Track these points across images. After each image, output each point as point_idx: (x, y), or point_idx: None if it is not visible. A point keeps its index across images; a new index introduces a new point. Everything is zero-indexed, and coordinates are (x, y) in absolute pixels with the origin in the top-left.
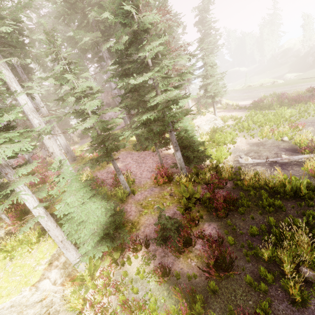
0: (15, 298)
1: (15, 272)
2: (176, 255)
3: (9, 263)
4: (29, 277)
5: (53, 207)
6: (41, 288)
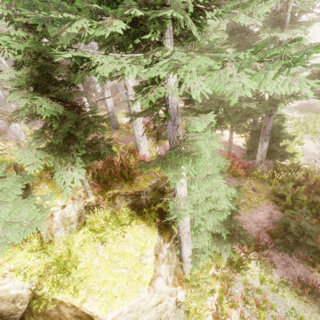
0: (133, 301)
1: (116, 262)
2: (305, 267)
3: (99, 246)
4: (141, 273)
5: (137, 182)
6: (157, 288)
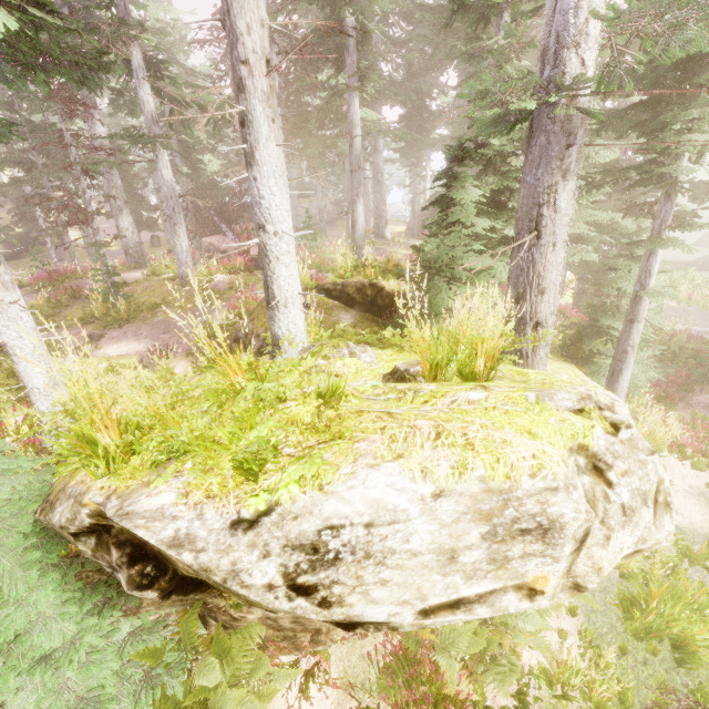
0: None
1: None
2: None
3: None
4: None
5: None
6: None
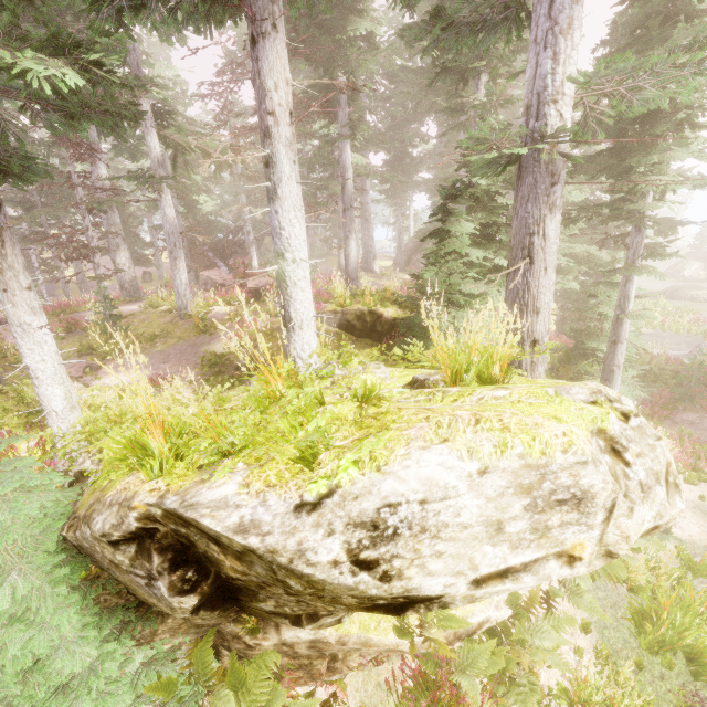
0: None
1: None
2: None
3: None
4: None
5: None
6: None
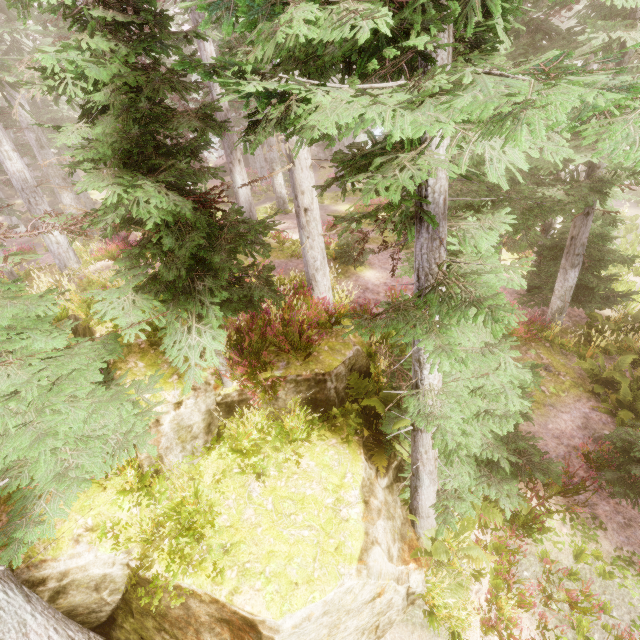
0: (331, 593)
1: (289, 516)
2: None
3: (252, 484)
4: (340, 537)
5: (316, 353)
6: (373, 568)
